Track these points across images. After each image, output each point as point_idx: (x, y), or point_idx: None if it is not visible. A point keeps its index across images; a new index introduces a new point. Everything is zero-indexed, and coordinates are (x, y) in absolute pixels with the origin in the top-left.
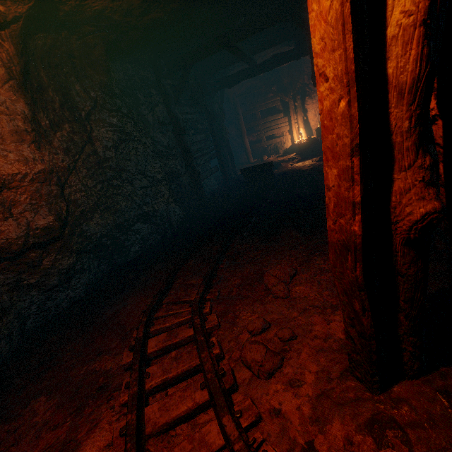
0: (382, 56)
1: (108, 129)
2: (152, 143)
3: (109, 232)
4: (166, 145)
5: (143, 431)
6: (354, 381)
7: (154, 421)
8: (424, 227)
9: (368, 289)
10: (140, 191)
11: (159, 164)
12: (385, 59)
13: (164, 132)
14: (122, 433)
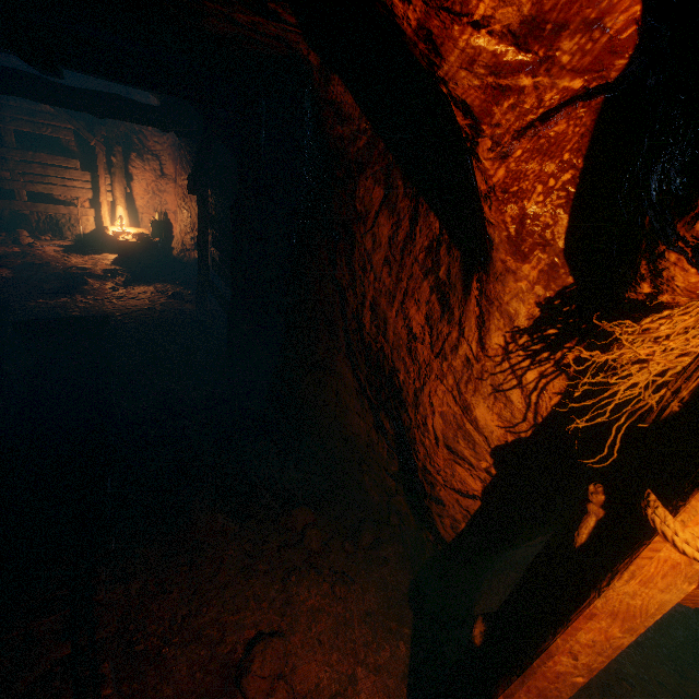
0: None
1: None
2: None
3: None
4: None
5: None
6: None
7: None
8: None
9: None
10: None
11: None
12: None
13: None
14: None
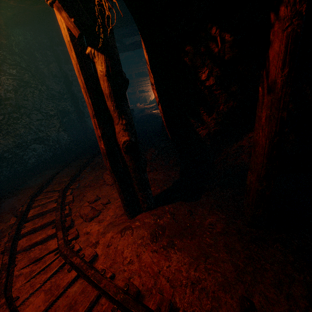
0: (99, 83)
1: (8, 77)
2: (46, 89)
3: (10, 149)
4: (59, 91)
5: (15, 250)
6: (125, 216)
7: (22, 245)
8: (126, 147)
9: (114, 172)
10: (36, 122)
11: (52, 104)
12: (100, 84)
13: (58, 82)
14: (2, 252)
